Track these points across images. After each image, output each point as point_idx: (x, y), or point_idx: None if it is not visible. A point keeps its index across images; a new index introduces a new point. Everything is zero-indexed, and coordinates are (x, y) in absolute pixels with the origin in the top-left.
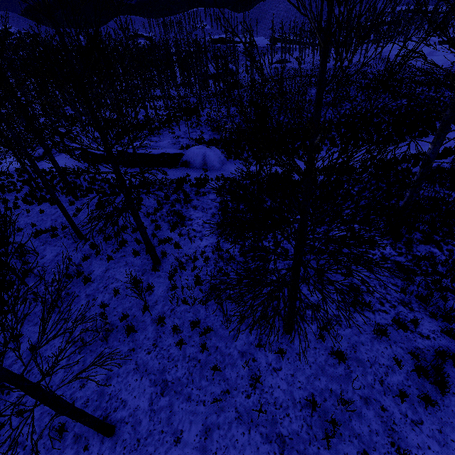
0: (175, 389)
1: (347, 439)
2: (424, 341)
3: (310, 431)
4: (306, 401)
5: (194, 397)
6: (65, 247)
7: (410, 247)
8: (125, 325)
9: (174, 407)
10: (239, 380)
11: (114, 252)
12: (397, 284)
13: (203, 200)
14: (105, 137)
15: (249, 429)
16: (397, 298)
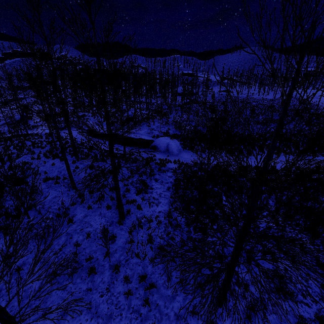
0: None
1: None
2: None
3: None
4: None
5: None
6: (62, 193)
7: None
8: (88, 266)
9: None
10: None
11: (94, 203)
12: (317, 278)
13: (163, 176)
14: (109, 127)
15: None
16: (318, 293)
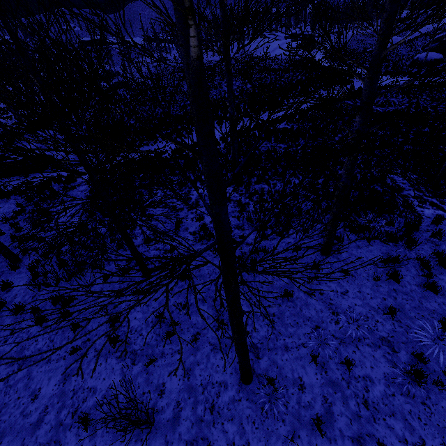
0: (35, 359)
1: (186, 331)
2: (249, 247)
3: (158, 338)
4: (157, 319)
5: (54, 358)
6: None
7: (249, 188)
8: None
9: (33, 374)
10: (100, 327)
11: None
12: (236, 215)
13: (72, 193)
14: None
15: (107, 359)
16: (235, 225)
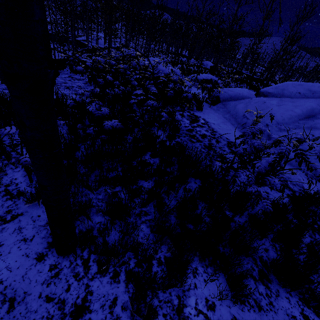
0: None
1: None
2: None
3: None
4: None
5: None
6: None
7: None
8: None
9: None
10: None
11: None
12: None
13: None
14: None
15: None
16: None
